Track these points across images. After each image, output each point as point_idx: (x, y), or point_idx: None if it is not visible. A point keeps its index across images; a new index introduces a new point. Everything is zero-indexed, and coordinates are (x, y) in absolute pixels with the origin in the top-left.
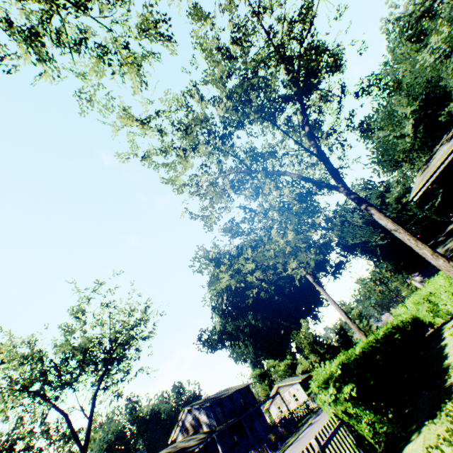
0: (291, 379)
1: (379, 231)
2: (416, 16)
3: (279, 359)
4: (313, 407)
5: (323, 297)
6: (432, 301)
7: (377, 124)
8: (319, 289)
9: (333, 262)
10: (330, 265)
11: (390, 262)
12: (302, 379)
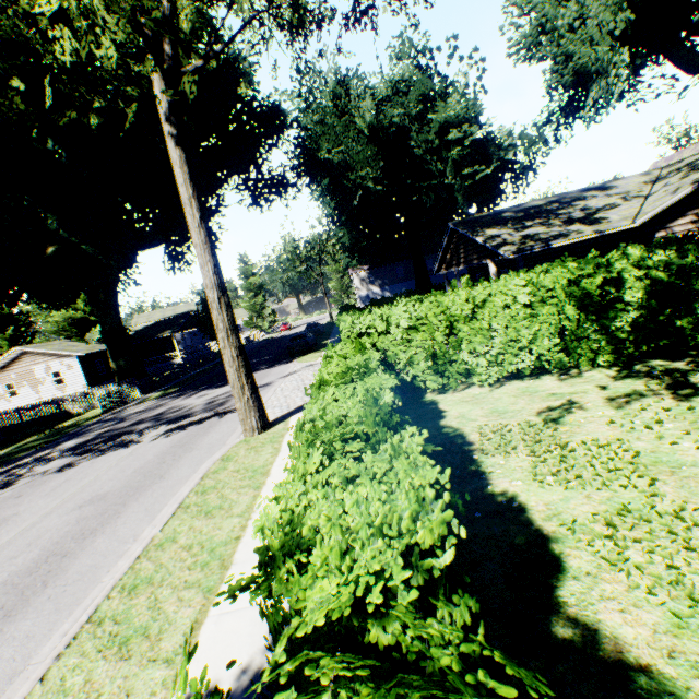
0: (69, 346)
1: (380, 167)
2: None
3: (46, 306)
4: (74, 413)
5: (212, 230)
6: (460, 338)
7: None
8: (173, 155)
9: (270, 173)
10: (262, 174)
11: (352, 233)
12: (90, 353)
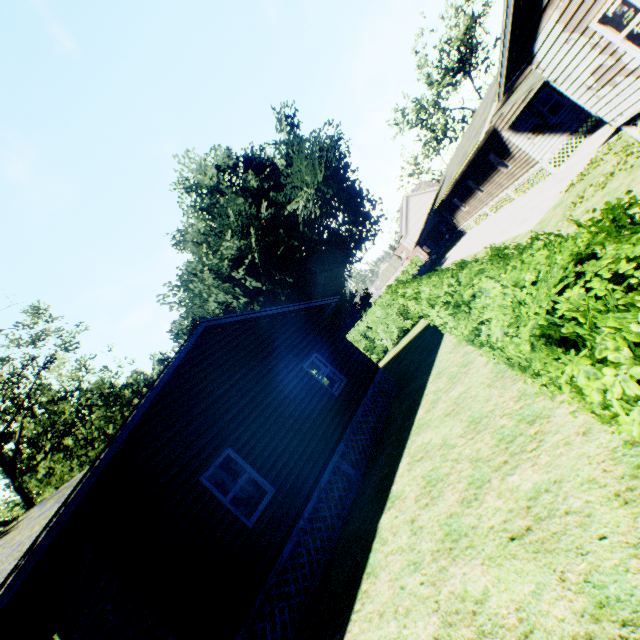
0: None
1: None
2: (209, 187)
3: None
4: None
5: None
6: None
7: (185, 307)
8: None
9: None
10: None
11: None
12: None
